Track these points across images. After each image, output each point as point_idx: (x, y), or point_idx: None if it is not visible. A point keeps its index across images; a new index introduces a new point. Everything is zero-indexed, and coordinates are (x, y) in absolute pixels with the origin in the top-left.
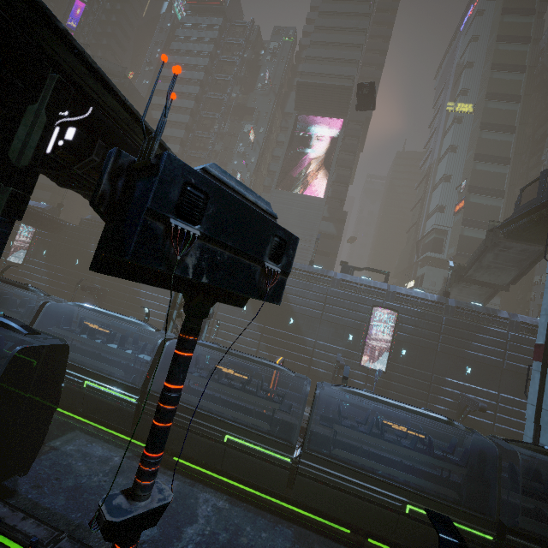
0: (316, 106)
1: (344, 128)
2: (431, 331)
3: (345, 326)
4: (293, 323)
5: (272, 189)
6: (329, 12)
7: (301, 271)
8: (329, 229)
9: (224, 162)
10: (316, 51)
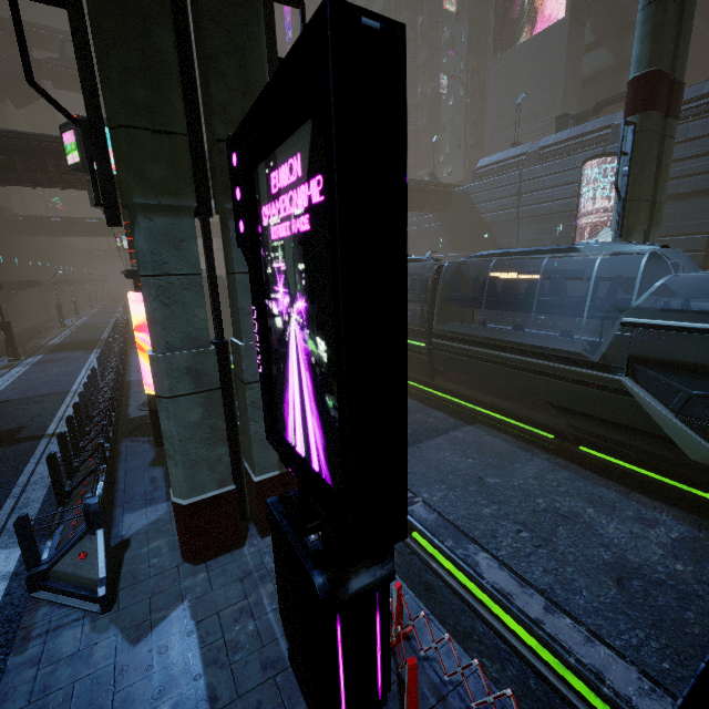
0: None
1: None
2: (703, 157)
3: (550, 215)
4: (488, 238)
5: (488, 64)
6: None
7: (489, 167)
8: (598, 62)
9: (433, 70)
10: None
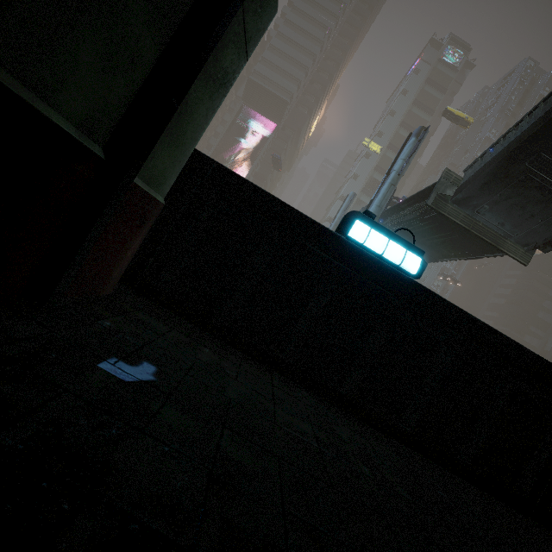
0: (259, 104)
1: (276, 132)
2: None
3: None
4: None
5: None
6: (293, 23)
7: None
8: None
9: None
10: (271, 56)
